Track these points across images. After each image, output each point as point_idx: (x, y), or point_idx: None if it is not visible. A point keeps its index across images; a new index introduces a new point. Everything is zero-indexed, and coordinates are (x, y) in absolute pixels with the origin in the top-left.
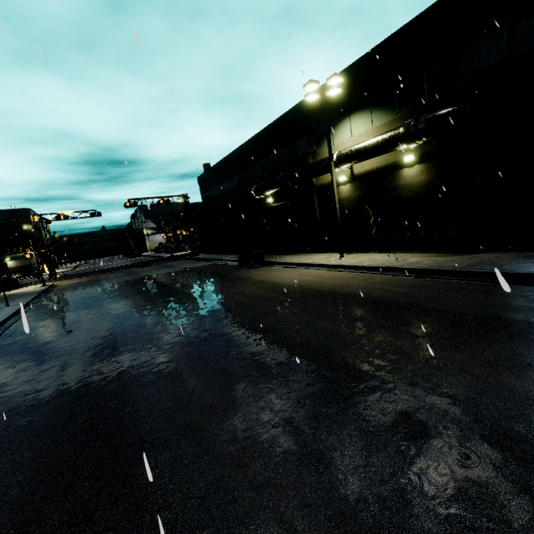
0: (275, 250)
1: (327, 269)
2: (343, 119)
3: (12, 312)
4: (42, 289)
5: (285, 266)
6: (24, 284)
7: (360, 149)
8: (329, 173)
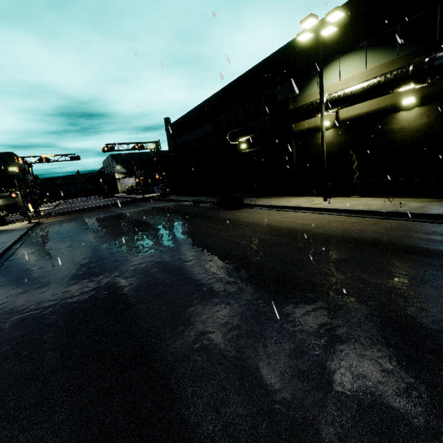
0: (246, 193)
1: (318, 213)
2: (331, 62)
3: (1, 251)
4: (29, 227)
5: (267, 209)
6: (11, 221)
7: (357, 91)
8: (311, 118)
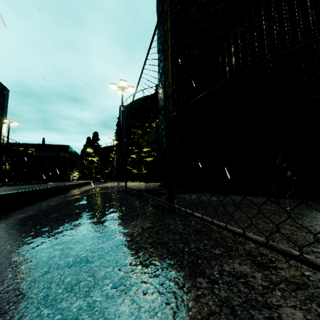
0: None
1: None
2: None
3: None
4: None
5: None
6: None
7: None
8: None
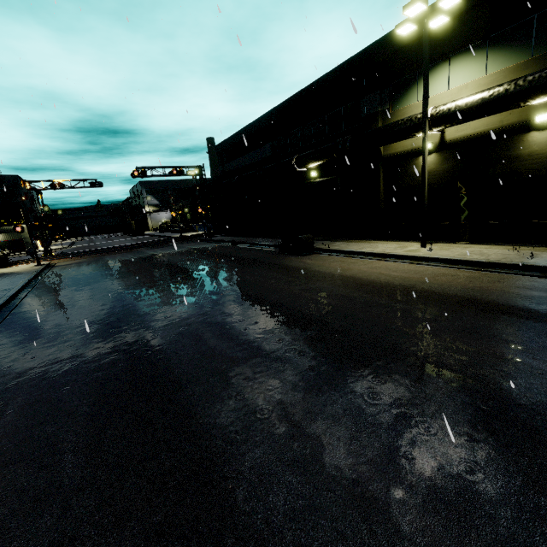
0: (314, 235)
1: (416, 263)
2: (437, 65)
3: (2, 301)
4: (38, 270)
5: (346, 255)
6: (15, 262)
7: (474, 103)
8: (406, 139)
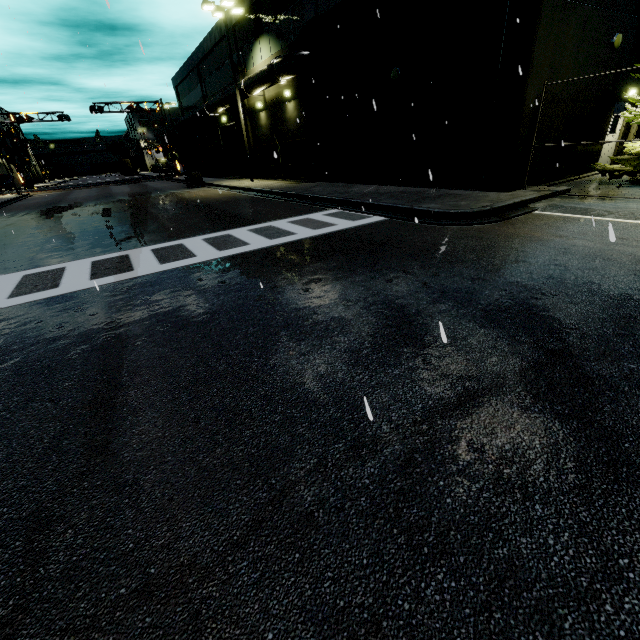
0: (235, 175)
1: (227, 190)
2: (256, 40)
3: None
4: (16, 197)
5: (212, 187)
6: (1, 193)
7: (253, 80)
8: (254, 97)
